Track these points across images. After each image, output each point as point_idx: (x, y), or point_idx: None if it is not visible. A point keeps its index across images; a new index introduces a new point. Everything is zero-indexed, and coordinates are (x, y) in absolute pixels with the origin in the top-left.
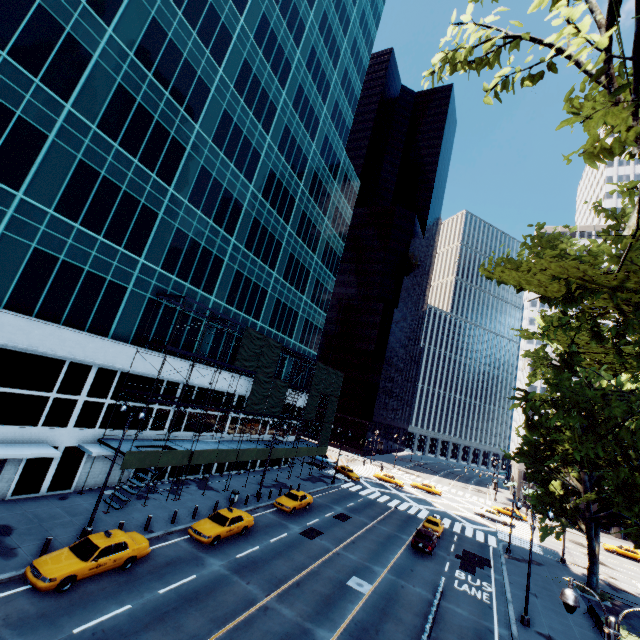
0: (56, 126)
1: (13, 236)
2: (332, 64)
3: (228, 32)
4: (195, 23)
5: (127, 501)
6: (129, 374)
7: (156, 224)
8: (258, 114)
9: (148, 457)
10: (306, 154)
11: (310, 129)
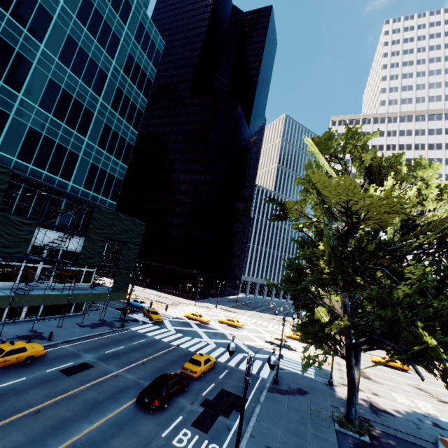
0: None
1: None
2: None
3: None
4: None
5: None
6: None
7: None
8: None
9: None
10: None
11: None
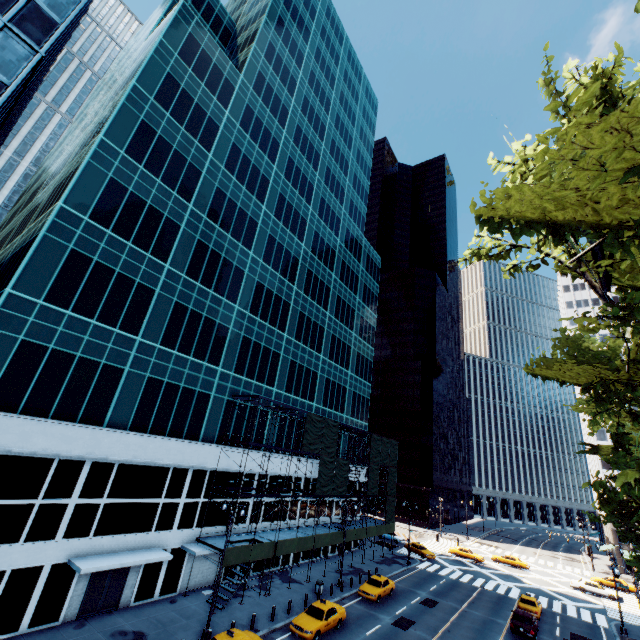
0: (160, 282)
1: (135, 371)
2: (343, 174)
3: (266, 179)
4: (244, 181)
5: (228, 600)
6: (216, 472)
7: (228, 337)
8: (293, 229)
9: (242, 552)
10: (333, 249)
11: (334, 228)
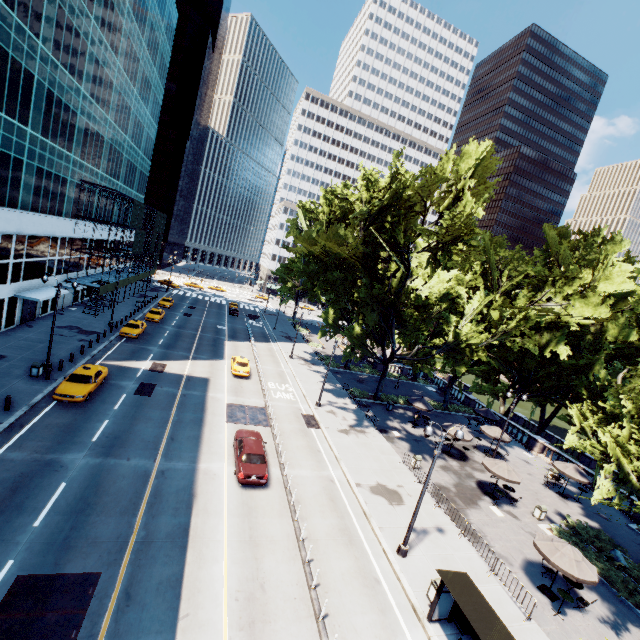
0: (36, 65)
1: (29, 161)
2: None
3: None
4: None
5: (99, 311)
6: (70, 238)
7: (77, 123)
8: None
9: (105, 288)
10: (147, 4)
11: None
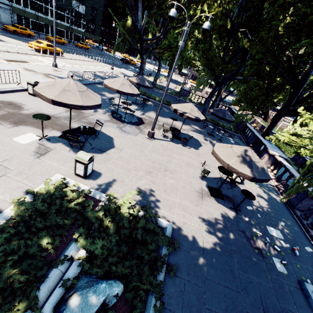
0: None
1: None
2: None
3: None
4: None
5: None
6: None
7: None
8: None
9: (20, 11)
10: None
11: None
